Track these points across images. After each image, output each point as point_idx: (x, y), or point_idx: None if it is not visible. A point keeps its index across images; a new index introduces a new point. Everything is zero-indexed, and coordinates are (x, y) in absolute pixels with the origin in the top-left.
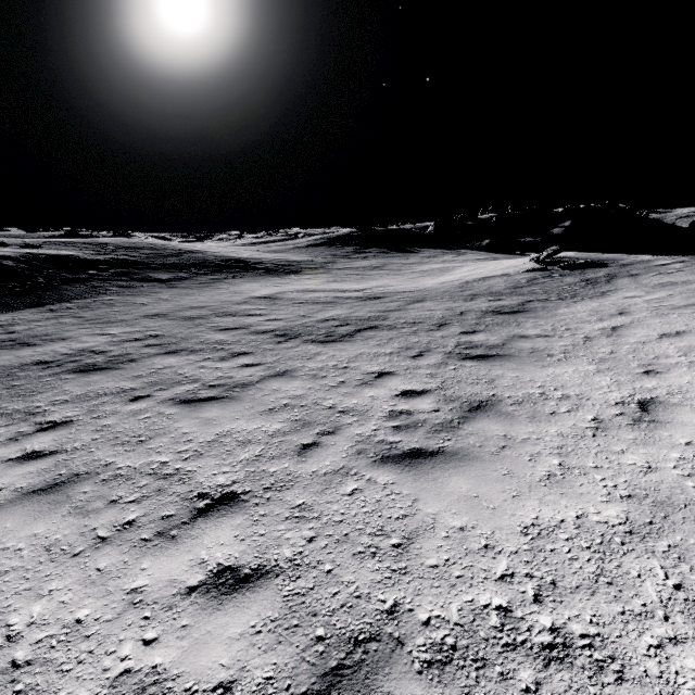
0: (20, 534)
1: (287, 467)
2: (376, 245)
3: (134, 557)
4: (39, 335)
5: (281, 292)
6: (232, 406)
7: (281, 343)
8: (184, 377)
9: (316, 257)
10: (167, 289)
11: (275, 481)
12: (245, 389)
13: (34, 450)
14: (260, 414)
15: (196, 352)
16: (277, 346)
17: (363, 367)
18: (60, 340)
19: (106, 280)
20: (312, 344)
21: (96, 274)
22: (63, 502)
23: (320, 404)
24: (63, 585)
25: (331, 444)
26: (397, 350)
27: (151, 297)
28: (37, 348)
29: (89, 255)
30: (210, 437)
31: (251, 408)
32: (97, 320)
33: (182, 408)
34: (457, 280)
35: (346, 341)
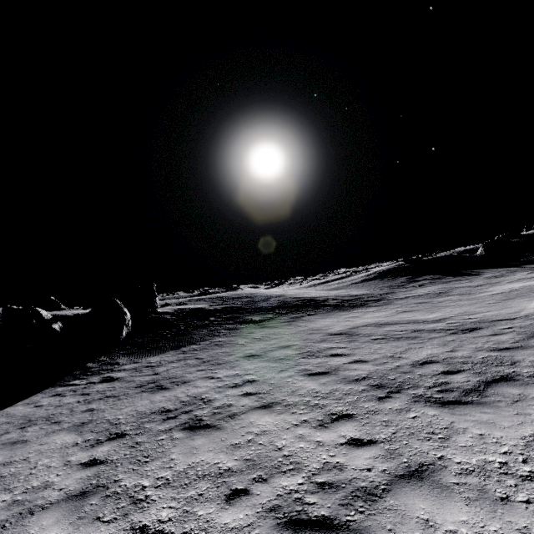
0: None
1: None
2: (427, 273)
3: None
4: (171, 376)
5: (355, 327)
6: None
7: (384, 400)
8: (282, 455)
9: (374, 290)
10: (259, 329)
11: None
12: (373, 507)
13: None
14: None
15: (289, 408)
16: (381, 406)
17: None
18: (182, 383)
19: (220, 324)
20: (428, 406)
21: (214, 320)
22: None
23: None
24: None
25: None
26: None
27: (248, 337)
28: (166, 391)
29: (211, 306)
30: None
31: None
32: (210, 362)
33: None
34: None
35: (481, 403)
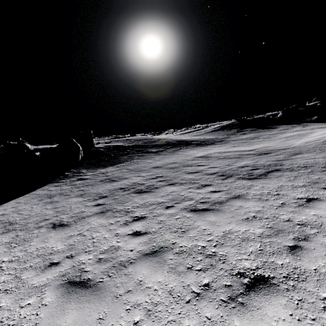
0: (152, 280)
1: (289, 262)
2: (248, 127)
3: (225, 314)
4: (116, 176)
5: (209, 154)
6: (221, 215)
7: (224, 179)
8: (184, 197)
9: (218, 136)
10: (157, 155)
11: (288, 272)
12: (222, 205)
13: (136, 230)
14: (241, 221)
15: (182, 184)
16: (223, 181)
17: (290, 194)
18: (124, 179)
19: (133, 153)
20: (243, 180)
21: (129, 151)
22: (163, 263)
23: (279, 217)
24: (192, 324)
25: (312, 248)
26: (307, 183)
27: (152, 159)
28: (118, 182)
29: (126, 144)
30: (220, 233)
31: (233, 217)
32: (135, 170)
33: (194, 214)
34: (318, 140)
35: (265, 178)
